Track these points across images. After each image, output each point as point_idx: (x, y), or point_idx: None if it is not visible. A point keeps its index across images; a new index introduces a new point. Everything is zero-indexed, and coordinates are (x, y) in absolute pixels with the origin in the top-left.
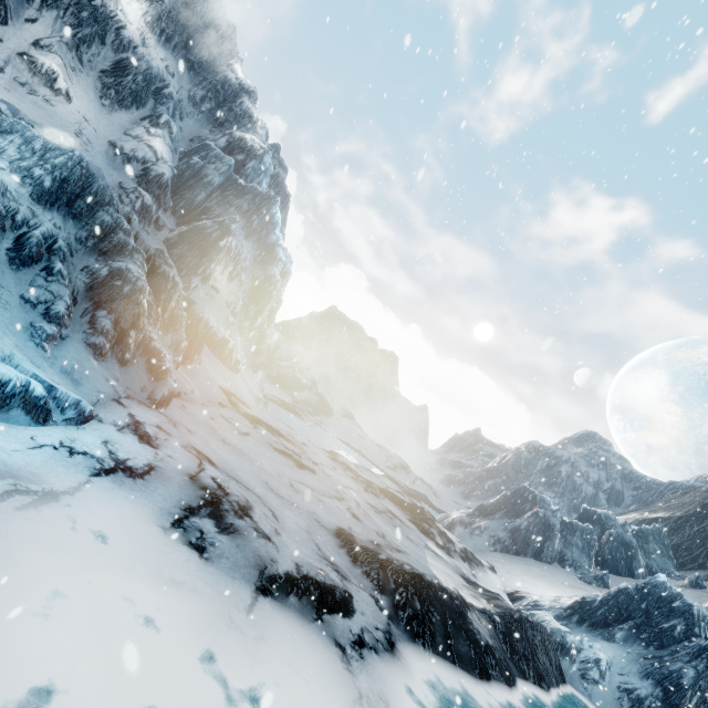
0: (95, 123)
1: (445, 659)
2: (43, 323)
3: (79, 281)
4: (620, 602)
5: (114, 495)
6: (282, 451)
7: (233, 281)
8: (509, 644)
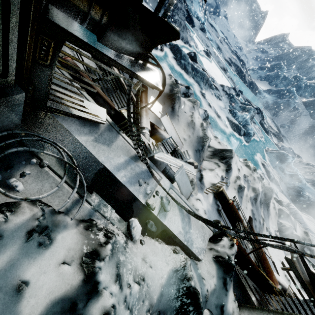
0: None
1: (240, 79)
2: (200, 8)
3: None
4: (279, 91)
5: (212, 44)
6: (218, 37)
7: None
8: (249, 85)
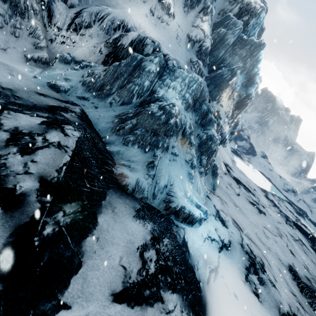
0: (182, 26)
1: None
2: (191, 170)
3: (196, 143)
4: None
5: (226, 262)
6: (252, 203)
7: (230, 99)
8: None
